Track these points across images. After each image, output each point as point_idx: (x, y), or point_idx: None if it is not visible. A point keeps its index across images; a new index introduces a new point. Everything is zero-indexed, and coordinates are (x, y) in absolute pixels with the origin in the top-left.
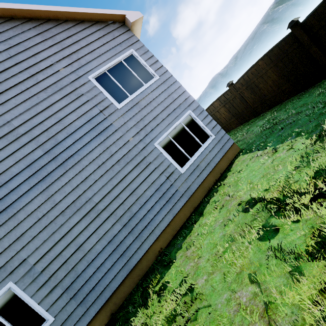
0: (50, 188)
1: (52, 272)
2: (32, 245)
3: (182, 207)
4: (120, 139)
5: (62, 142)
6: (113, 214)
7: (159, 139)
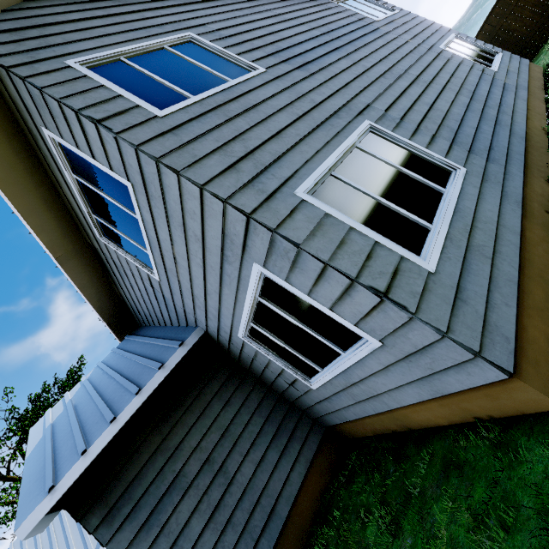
0: (350, 57)
1: (416, 122)
2: (368, 95)
3: (527, 98)
4: (398, 39)
5: (337, 31)
6: (446, 88)
7: (441, 45)
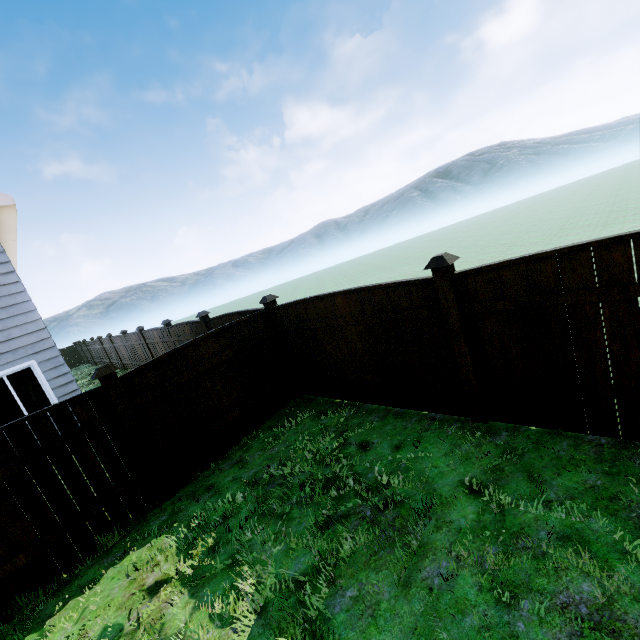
0: None
1: None
2: None
3: None
4: None
5: None
6: None
7: None
